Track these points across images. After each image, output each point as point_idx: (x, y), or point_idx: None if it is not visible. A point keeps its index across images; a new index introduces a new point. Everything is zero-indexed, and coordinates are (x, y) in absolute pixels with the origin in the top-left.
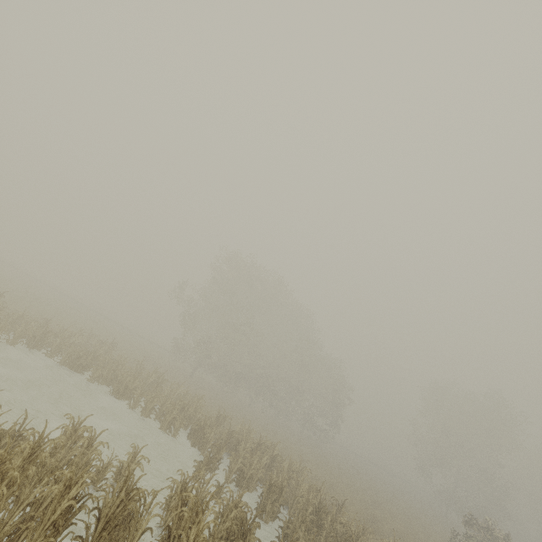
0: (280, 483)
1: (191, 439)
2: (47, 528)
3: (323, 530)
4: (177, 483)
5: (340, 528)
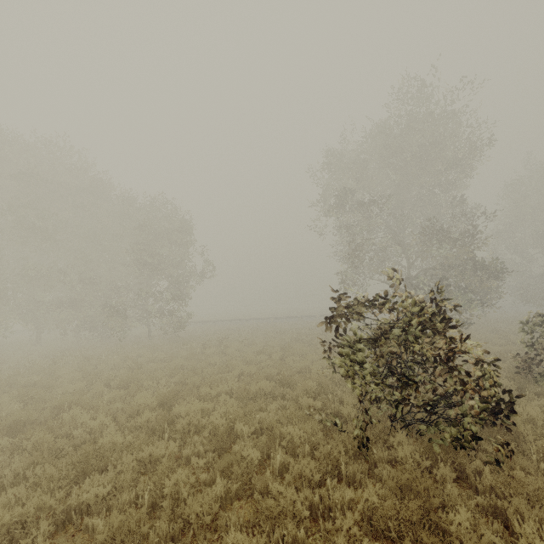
0: None
1: None
2: None
3: None
4: None
5: None
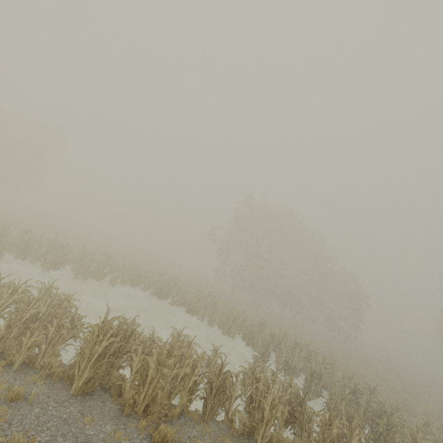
0: (319, 371)
1: (245, 341)
2: (188, 391)
3: (361, 406)
4: (247, 370)
5: (375, 405)
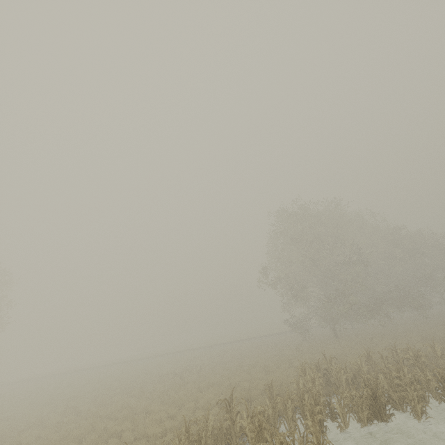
0: None
1: None
2: None
3: None
4: None
5: None
